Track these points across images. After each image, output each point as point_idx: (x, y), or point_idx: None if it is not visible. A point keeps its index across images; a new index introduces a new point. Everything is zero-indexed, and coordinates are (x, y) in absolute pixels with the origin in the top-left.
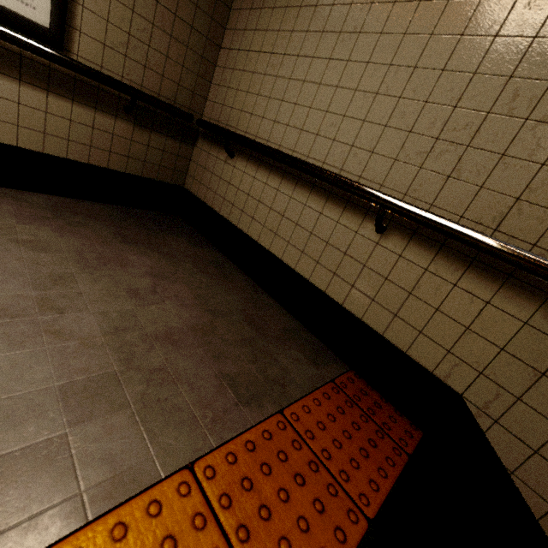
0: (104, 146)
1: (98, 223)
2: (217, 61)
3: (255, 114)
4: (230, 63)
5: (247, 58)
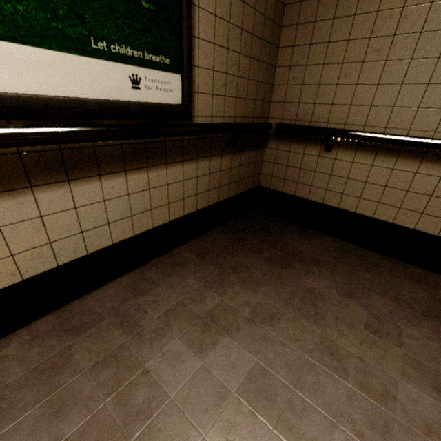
0: (215, 185)
1: (244, 257)
2: (277, 61)
3: (357, 104)
4: (300, 60)
5: (327, 50)
